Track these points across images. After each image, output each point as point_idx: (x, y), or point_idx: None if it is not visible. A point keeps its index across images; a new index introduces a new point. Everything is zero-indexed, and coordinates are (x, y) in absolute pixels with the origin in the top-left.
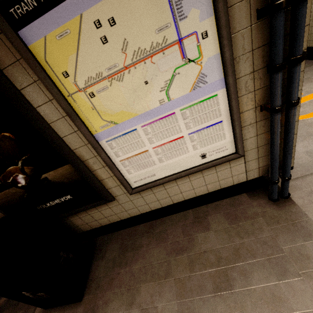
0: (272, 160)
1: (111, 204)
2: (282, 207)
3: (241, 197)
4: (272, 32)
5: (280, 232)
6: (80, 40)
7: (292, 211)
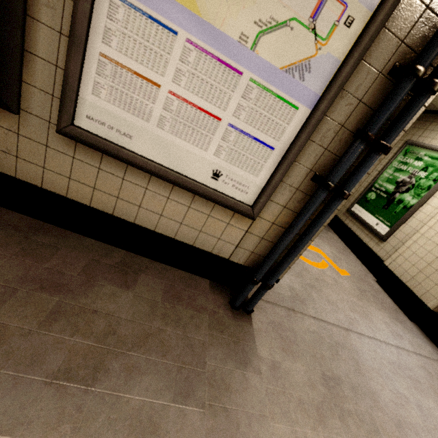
0: (275, 249)
1: None
2: (237, 319)
3: (201, 281)
4: (392, 94)
5: (217, 343)
6: None
7: (244, 329)
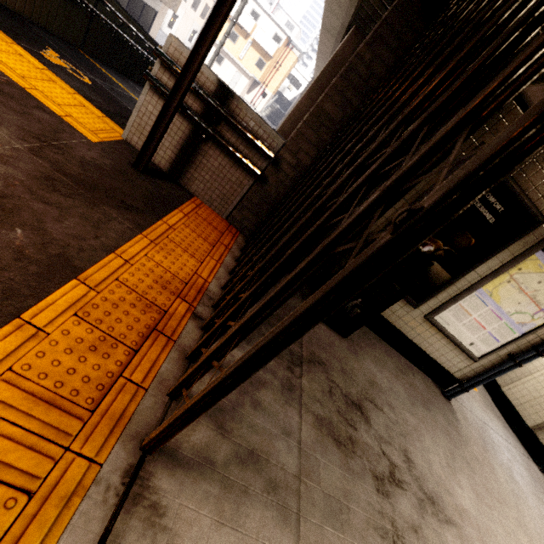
0: (479, 377)
1: (406, 307)
2: (447, 402)
3: (429, 379)
4: None
5: (447, 410)
6: (538, 273)
7: (451, 408)
